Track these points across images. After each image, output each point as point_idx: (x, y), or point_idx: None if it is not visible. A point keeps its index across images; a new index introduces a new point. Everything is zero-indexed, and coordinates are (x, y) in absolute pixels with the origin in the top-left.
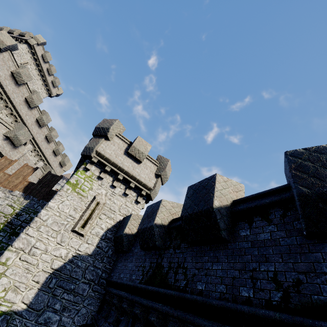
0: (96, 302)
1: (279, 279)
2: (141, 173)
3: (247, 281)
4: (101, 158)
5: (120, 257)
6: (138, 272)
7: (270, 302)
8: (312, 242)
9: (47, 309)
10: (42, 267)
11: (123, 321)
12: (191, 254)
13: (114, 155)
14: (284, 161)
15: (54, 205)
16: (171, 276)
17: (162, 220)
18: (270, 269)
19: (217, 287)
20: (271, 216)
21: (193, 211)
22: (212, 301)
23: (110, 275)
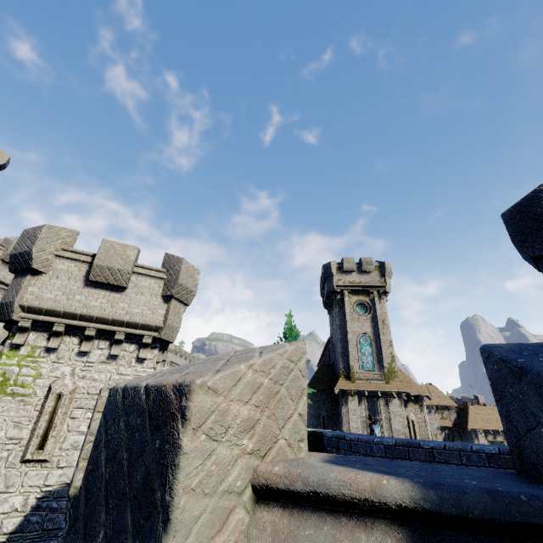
0: None
1: None
2: (133, 308)
3: None
4: (37, 314)
5: None
6: None
7: None
8: None
9: None
10: None
11: None
12: None
13: (63, 297)
14: None
15: None
16: None
17: None
18: None
19: None
20: None
21: None
22: None
23: None
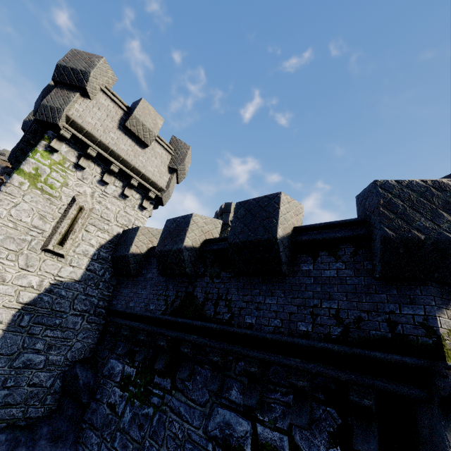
0: (95, 334)
1: (341, 316)
2: (148, 165)
3: (306, 317)
4: (77, 131)
5: (123, 281)
6: (158, 301)
7: (329, 336)
8: (380, 284)
9: (24, 351)
10: (2, 303)
11: (141, 352)
12: (236, 285)
13: (101, 128)
14: (366, 189)
15: (0, 210)
16: (210, 308)
17: (193, 242)
18: (333, 306)
19: (271, 321)
20: (340, 252)
21: (247, 238)
22: (266, 335)
23: (110, 303)
